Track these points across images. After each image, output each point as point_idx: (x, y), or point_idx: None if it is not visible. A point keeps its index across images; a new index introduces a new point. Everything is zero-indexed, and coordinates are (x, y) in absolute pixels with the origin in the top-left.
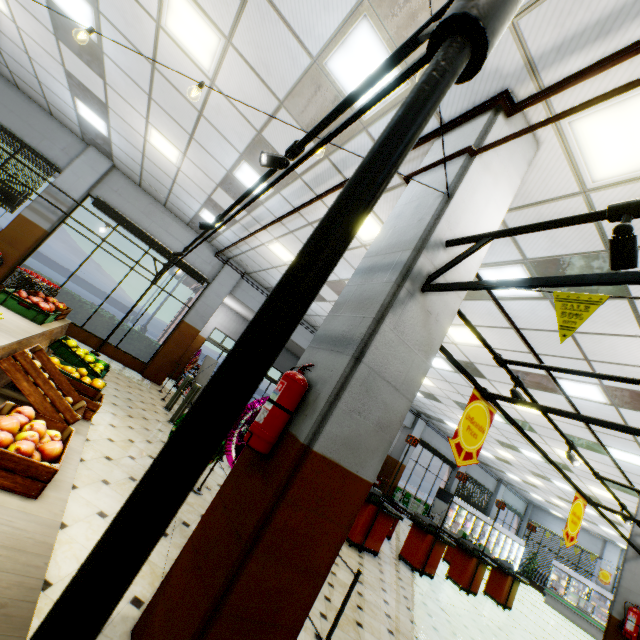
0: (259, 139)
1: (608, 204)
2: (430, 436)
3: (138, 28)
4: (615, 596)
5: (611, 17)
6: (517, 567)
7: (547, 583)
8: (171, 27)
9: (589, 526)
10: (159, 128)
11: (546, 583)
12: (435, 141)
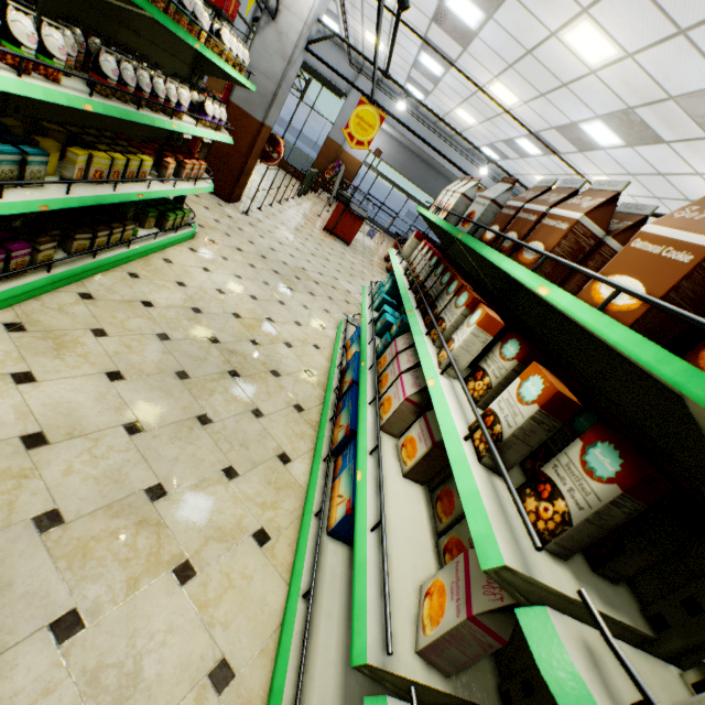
0: None
1: None
2: None
3: None
4: None
5: None
6: None
7: None
8: None
9: None
10: None
11: None
12: None
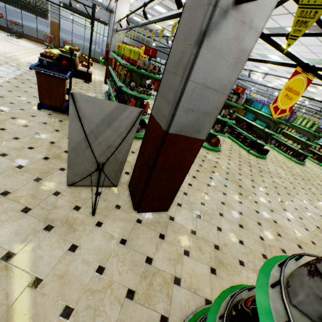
0: None
1: None
2: None
3: None
4: None
5: None
6: None
7: None
8: None
9: None
10: None
11: None
12: None
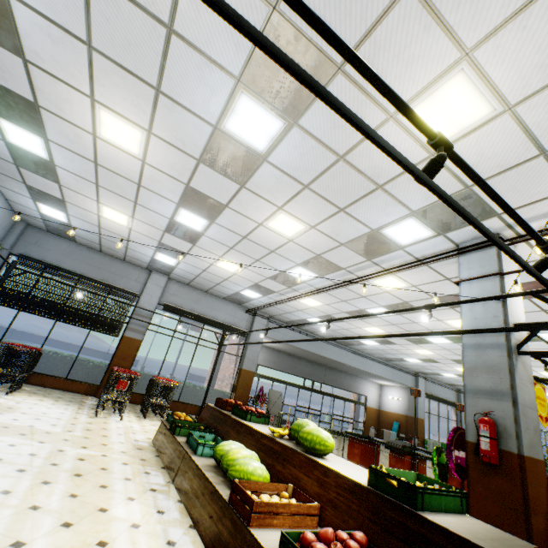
0: (317, 257)
1: None
2: (430, 388)
3: (242, 226)
4: None
5: None
6: None
7: None
8: (270, 225)
9: None
10: (229, 259)
11: None
12: (459, 257)
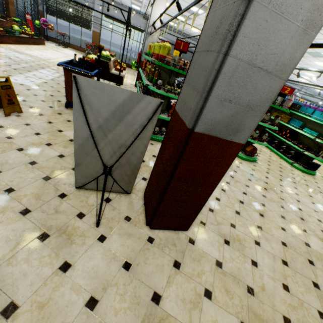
0: None
1: None
2: None
3: None
4: None
5: None
6: None
7: None
8: None
9: None
10: None
11: None
12: None
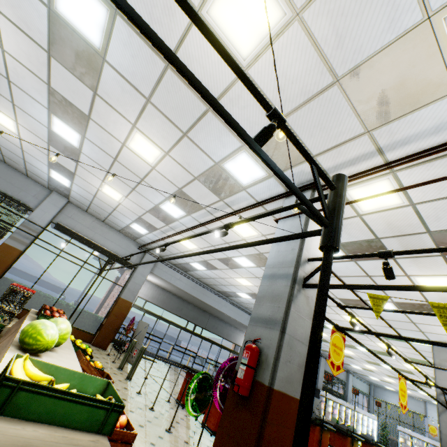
0: (180, 191)
1: (371, 220)
2: None
3: (109, 145)
4: (441, 442)
5: (354, 159)
6: (377, 437)
7: (398, 446)
8: (132, 146)
9: (412, 393)
10: (111, 185)
11: (398, 446)
12: (285, 199)
